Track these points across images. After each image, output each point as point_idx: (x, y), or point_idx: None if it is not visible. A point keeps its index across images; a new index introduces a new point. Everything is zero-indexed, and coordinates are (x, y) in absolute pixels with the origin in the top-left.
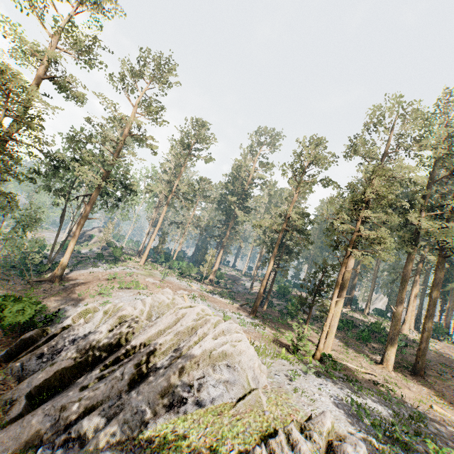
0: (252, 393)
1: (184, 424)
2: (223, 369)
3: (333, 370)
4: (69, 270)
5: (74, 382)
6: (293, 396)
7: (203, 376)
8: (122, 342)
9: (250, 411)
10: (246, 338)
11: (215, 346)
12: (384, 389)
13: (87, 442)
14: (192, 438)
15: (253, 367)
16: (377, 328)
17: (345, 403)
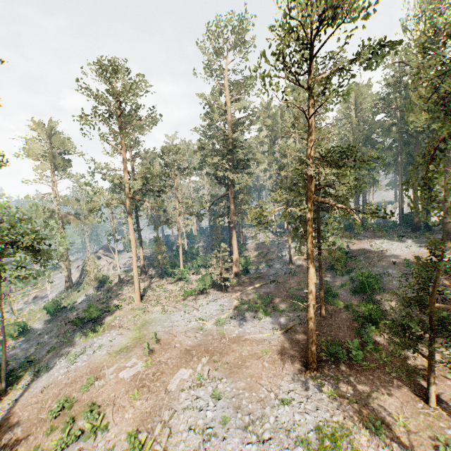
0: None
1: None
2: None
3: None
4: (26, 385)
5: None
6: None
7: None
8: None
9: None
10: None
11: None
12: None
13: None
14: None
15: None
16: None
17: None
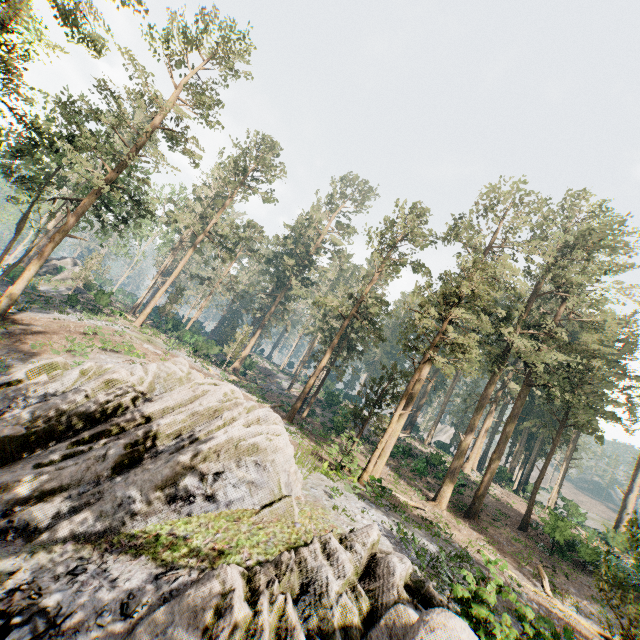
0: (282, 500)
1: (186, 527)
2: (250, 467)
3: (380, 497)
4: (18, 309)
5: (22, 459)
6: (331, 513)
7: (223, 471)
8: (106, 416)
9: (276, 520)
10: (286, 434)
11: (245, 436)
12: (433, 526)
13: (38, 536)
14: (196, 544)
15: (289, 471)
16: (437, 461)
17: (389, 530)
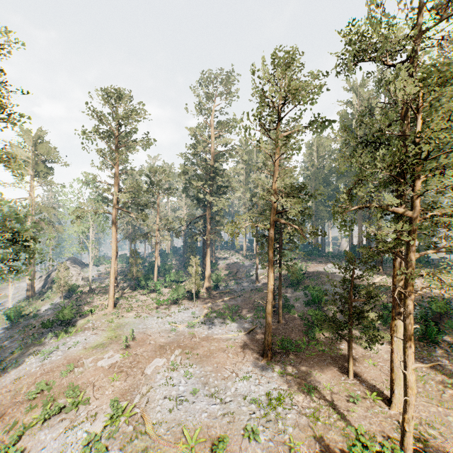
0: None
1: None
2: None
3: None
4: None
5: None
6: None
7: None
8: None
9: None
10: None
11: None
12: None
13: None
14: None
15: None
16: (441, 309)
17: None
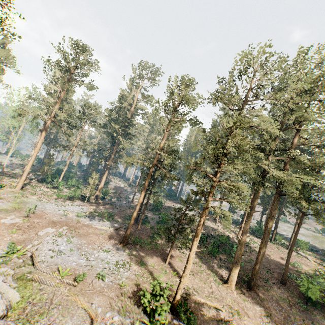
0: None
1: None
2: None
3: None
4: None
5: None
6: None
7: None
8: None
9: None
10: None
11: None
12: None
13: None
14: None
15: None
16: (224, 240)
17: None
